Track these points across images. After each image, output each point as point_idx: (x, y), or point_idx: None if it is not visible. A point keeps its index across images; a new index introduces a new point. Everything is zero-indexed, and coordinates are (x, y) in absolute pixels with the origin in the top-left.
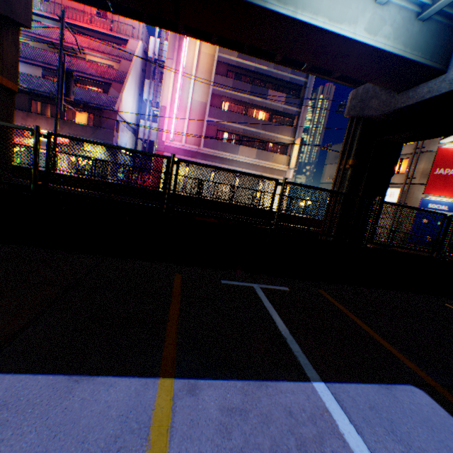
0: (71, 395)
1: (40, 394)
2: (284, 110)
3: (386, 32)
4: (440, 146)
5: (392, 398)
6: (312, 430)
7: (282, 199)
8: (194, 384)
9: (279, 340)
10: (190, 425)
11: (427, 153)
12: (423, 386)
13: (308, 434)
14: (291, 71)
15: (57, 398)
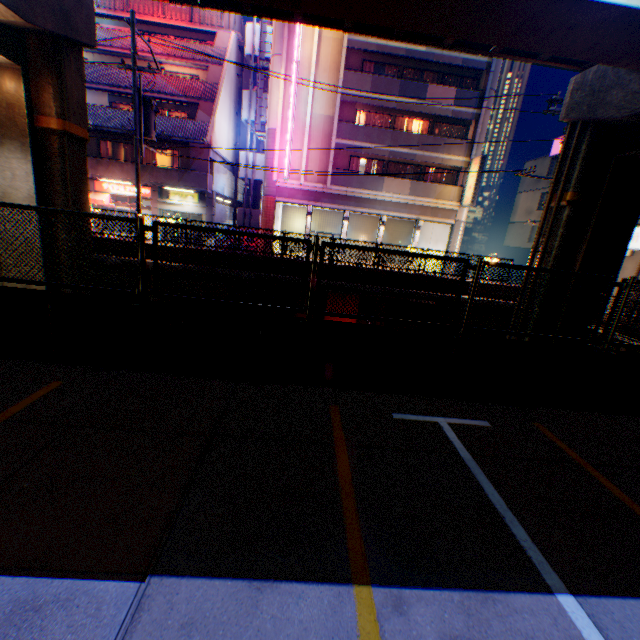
0: (259, 610)
1: (225, 608)
2: (454, 113)
3: None
4: None
5: None
6: None
7: (474, 289)
8: (398, 596)
9: (495, 519)
10: None
11: None
12: None
13: None
14: None
15: (244, 614)
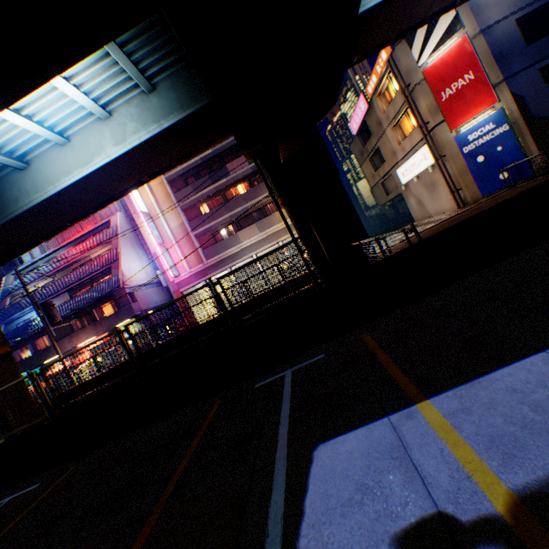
0: None
1: None
2: (253, 168)
3: (133, 129)
4: (423, 69)
5: None
6: None
7: (38, 389)
8: None
9: None
10: None
11: (416, 88)
12: None
13: None
14: None
15: None
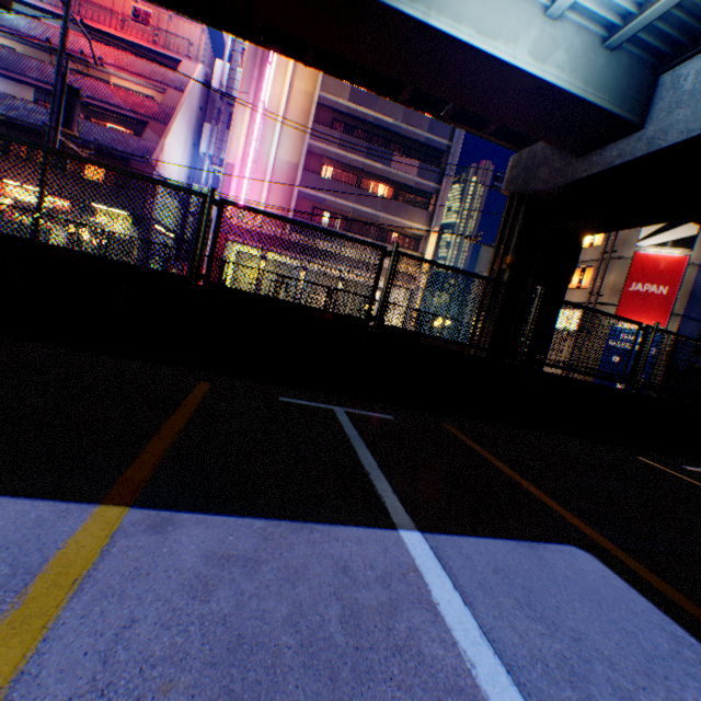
0: None
1: None
2: (417, 184)
3: (560, 61)
4: (637, 251)
5: (537, 560)
6: (379, 596)
7: (390, 278)
8: (167, 518)
9: (357, 474)
10: (129, 576)
11: (619, 260)
12: (592, 549)
13: (371, 601)
14: (429, 128)
15: None
